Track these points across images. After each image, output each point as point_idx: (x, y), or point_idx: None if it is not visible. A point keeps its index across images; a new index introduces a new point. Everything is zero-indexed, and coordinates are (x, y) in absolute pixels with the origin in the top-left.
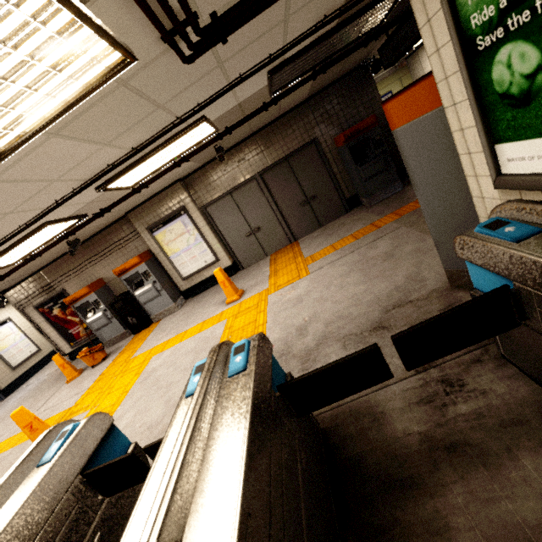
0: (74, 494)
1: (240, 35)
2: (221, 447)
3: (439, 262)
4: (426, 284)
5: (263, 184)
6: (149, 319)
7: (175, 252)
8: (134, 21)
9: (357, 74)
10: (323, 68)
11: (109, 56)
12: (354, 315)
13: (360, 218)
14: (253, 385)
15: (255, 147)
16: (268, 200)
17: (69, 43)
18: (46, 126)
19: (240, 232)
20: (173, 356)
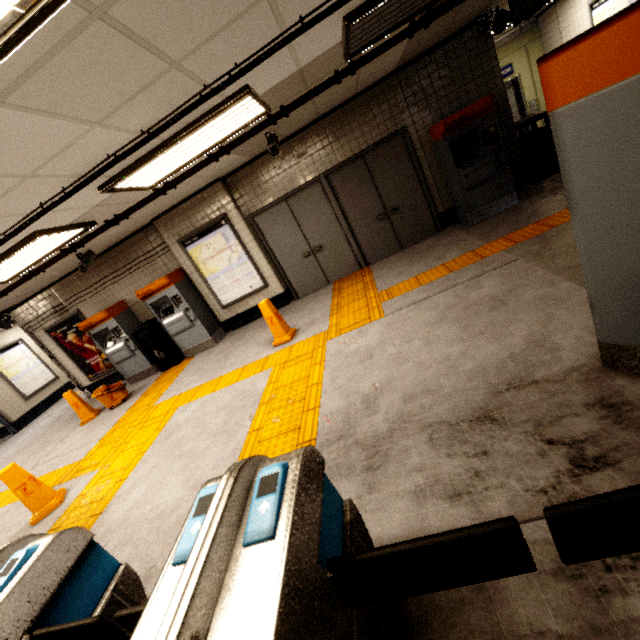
0: None
1: None
2: None
3: (580, 321)
4: (560, 355)
5: (330, 188)
6: (180, 354)
7: (213, 273)
8: None
9: (471, 33)
10: (425, 18)
11: None
12: (447, 391)
13: (456, 241)
14: (282, 588)
15: (321, 138)
16: (335, 210)
17: None
18: None
19: (297, 251)
20: (202, 412)
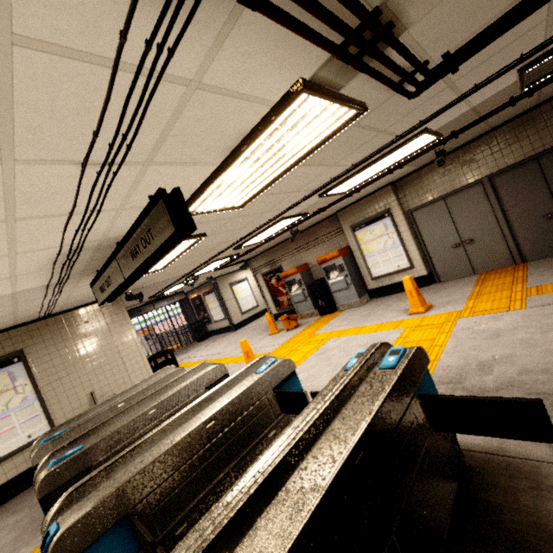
0: (268, 399)
1: (477, 55)
2: (357, 407)
3: None
4: None
5: (491, 189)
6: (334, 307)
7: (371, 252)
8: (371, 86)
9: None
10: None
11: (348, 113)
12: None
13: None
14: (395, 381)
15: (490, 146)
16: (494, 208)
17: (325, 115)
18: (299, 163)
19: (446, 242)
20: (346, 344)
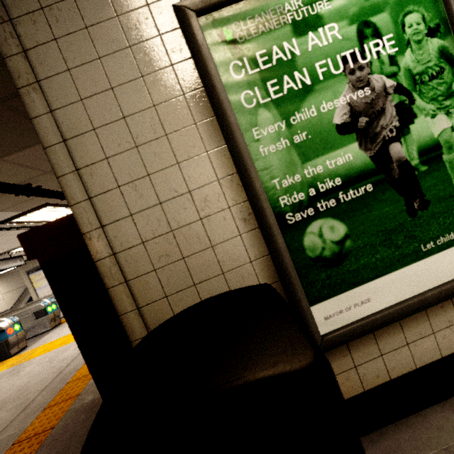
0: None
1: None
2: None
3: None
4: None
5: None
6: None
7: None
8: None
9: None
10: None
11: None
12: None
13: None
14: None
15: None
16: None
17: None
18: None
19: None
20: None
